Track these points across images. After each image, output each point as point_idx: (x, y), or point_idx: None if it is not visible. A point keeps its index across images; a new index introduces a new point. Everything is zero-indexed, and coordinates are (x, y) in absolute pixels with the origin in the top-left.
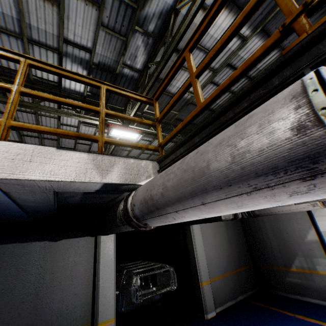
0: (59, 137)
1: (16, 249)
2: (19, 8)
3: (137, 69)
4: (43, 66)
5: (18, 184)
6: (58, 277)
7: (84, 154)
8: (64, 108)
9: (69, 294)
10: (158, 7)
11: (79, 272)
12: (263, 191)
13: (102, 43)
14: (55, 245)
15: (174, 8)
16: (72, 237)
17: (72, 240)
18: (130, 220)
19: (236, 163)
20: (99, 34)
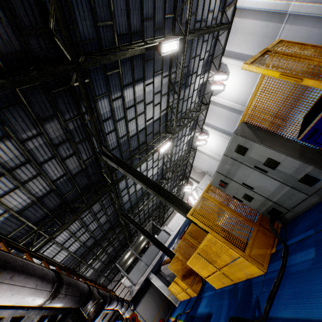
0: None
1: None
2: None
3: None
4: None
5: None
6: None
7: None
8: None
9: None
10: None
11: None
12: None
13: None
14: None
15: None
16: None
17: None
18: None
19: None
20: None
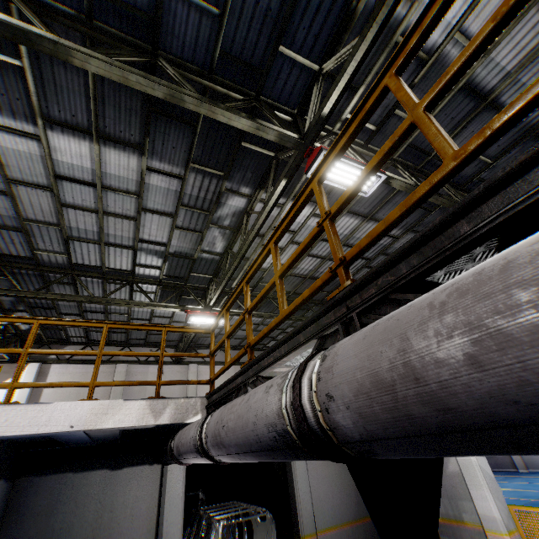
0: (129, 319)
1: (76, 479)
2: (100, 226)
3: (217, 252)
4: (118, 327)
5: (97, 430)
6: (118, 515)
7: (144, 400)
8: (137, 291)
9: (128, 538)
10: (231, 209)
11: (140, 510)
12: (199, 458)
13: (177, 238)
14: (117, 475)
15: (247, 209)
16: (135, 464)
17: (135, 468)
18: (173, 458)
19: (191, 444)
20: (174, 233)
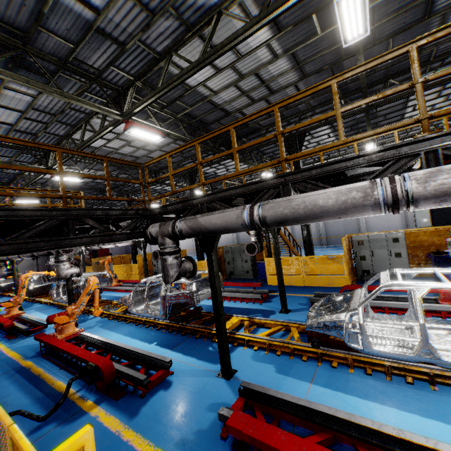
0: None
1: None
2: None
3: None
4: None
5: None
6: None
7: None
8: None
9: None
10: None
11: None
12: None
13: None
14: None
15: None
16: None
17: None
18: None
19: None
20: None
